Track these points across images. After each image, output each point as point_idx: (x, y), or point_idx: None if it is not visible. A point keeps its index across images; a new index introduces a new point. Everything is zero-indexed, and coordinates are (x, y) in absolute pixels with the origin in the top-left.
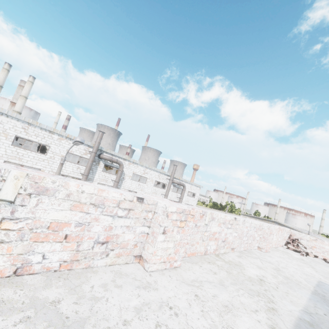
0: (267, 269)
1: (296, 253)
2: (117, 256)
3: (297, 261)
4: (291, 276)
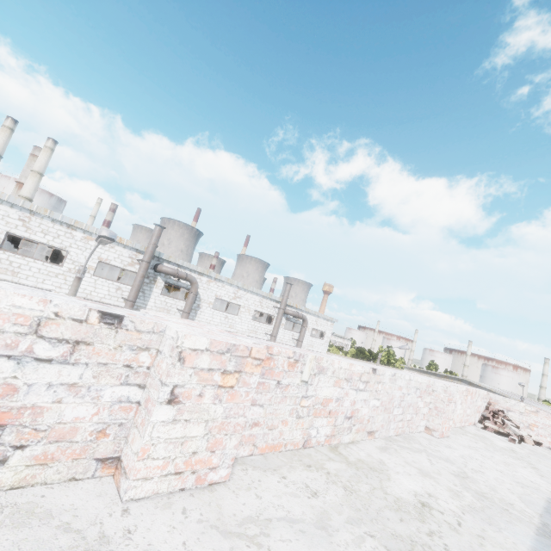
0: (440, 477)
1: (500, 437)
2: (39, 463)
3: (504, 454)
4: (492, 490)
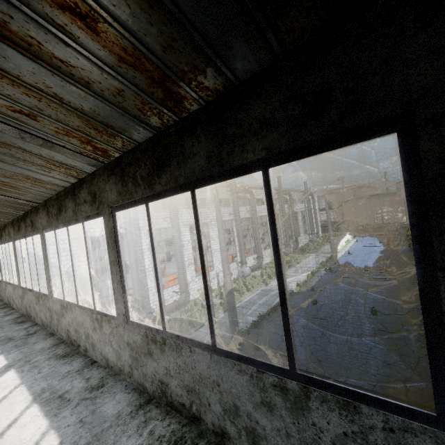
0: None
1: None
2: None
3: None
4: None
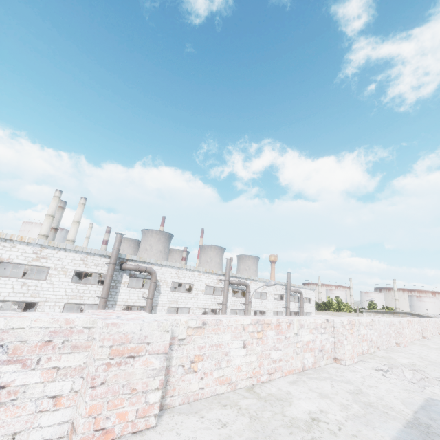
0: None
1: None
2: (420, 336)
3: None
4: None
